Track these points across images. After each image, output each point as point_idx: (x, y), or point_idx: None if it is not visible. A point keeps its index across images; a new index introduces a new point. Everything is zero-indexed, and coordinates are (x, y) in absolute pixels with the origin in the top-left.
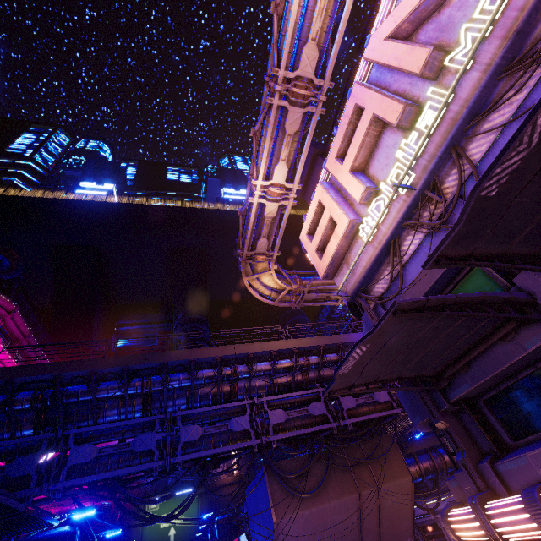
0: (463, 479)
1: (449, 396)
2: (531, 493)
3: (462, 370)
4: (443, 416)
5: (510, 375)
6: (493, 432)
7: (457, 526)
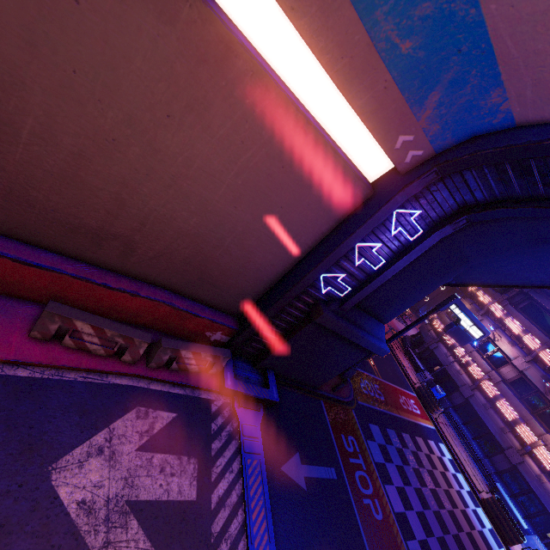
0: (498, 295)
1: (531, 292)
2: (510, 314)
3: (545, 298)
4: (520, 290)
5: (547, 311)
6: (520, 304)
7: (481, 294)
